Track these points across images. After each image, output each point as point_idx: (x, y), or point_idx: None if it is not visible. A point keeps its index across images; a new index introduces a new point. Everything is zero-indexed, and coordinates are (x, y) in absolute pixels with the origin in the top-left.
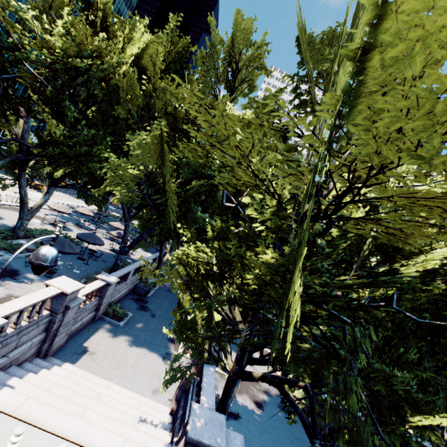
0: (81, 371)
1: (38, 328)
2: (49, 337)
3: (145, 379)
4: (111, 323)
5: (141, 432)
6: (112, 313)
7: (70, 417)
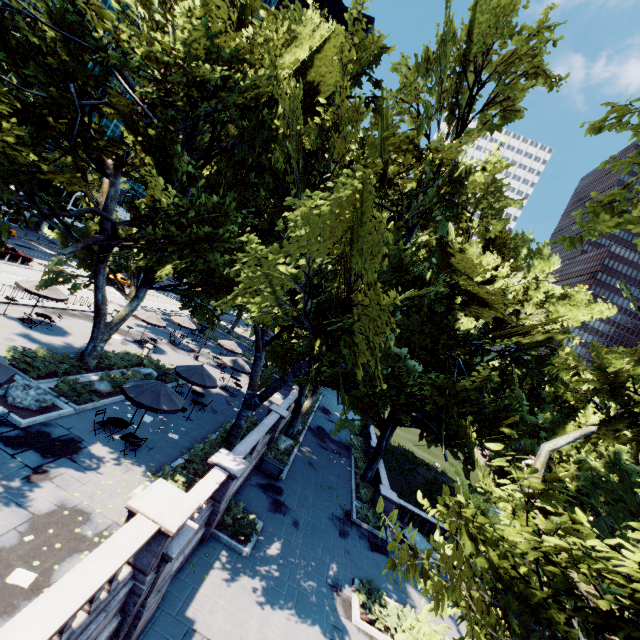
0: None
1: (105, 617)
2: (126, 625)
3: None
4: (230, 547)
5: None
6: (231, 526)
7: None
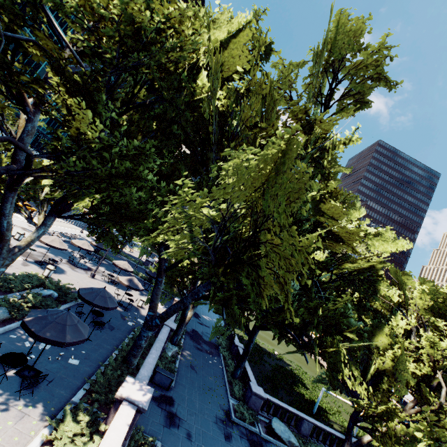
0: None
1: None
2: None
3: None
4: None
5: None
6: None
7: None
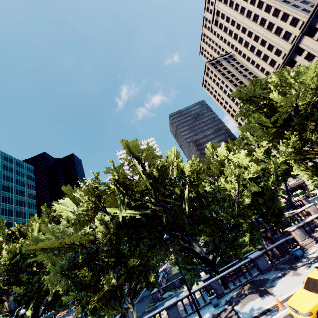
0: None
1: None
2: None
3: None
4: None
5: None
6: None
7: None
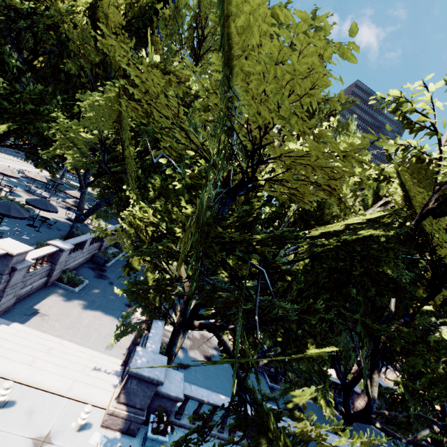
0: (31, 330)
1: None
2: None
3: (99, 337)
4: (65, 288)
5: (90, 376)
6: (66, 280)
7: (18, 364)
